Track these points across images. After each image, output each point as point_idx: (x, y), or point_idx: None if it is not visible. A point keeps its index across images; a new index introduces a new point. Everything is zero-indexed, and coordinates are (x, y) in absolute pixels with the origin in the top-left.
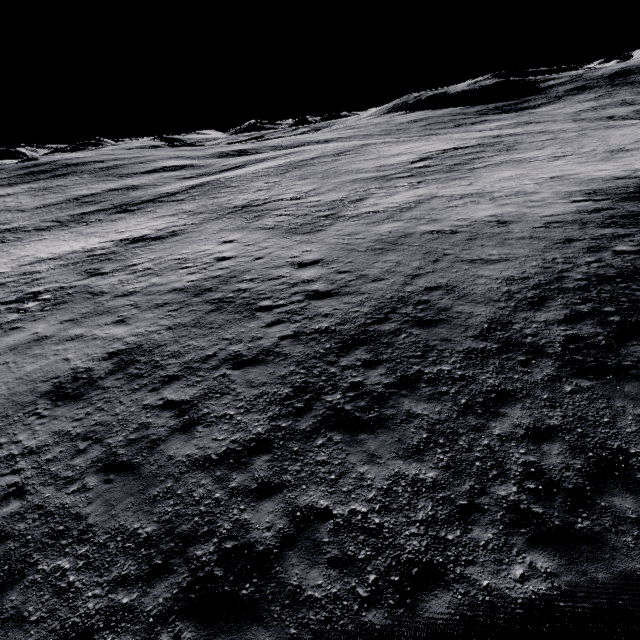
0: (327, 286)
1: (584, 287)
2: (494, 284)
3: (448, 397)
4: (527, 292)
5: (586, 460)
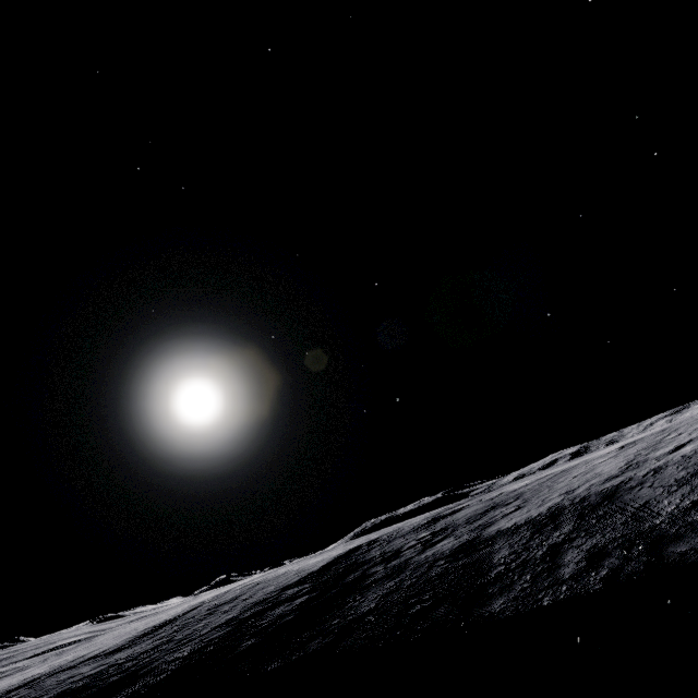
0: (45, 670)
1: (163, 622)
2: (130, 635)
3: (30, 689)
4: (138, 633)
5: (54, 685)
